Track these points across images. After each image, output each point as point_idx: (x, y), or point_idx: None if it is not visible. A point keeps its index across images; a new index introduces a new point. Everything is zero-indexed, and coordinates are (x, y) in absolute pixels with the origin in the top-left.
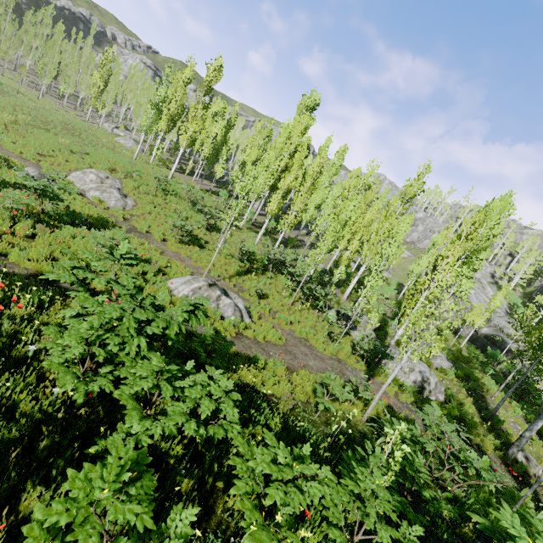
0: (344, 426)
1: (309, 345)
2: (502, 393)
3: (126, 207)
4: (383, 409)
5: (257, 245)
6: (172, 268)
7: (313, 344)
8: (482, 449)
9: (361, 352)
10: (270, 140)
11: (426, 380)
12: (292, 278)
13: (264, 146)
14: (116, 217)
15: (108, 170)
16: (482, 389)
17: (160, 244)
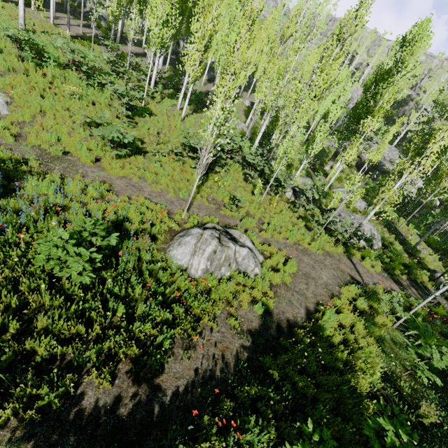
0: (403, 355)
1: (304, 250)
2: (402, 218)
3: None
4: (382, 294)
5: (183, 120)
6: (146, 216)
7: (305, 246)
8: (423, 284)
9: (340, 238)
10: None
11: (373, 237)
12: (249, 166)
13: None
14: (0, 138)
15: None
16: (391, 220)
17: (97, 171)
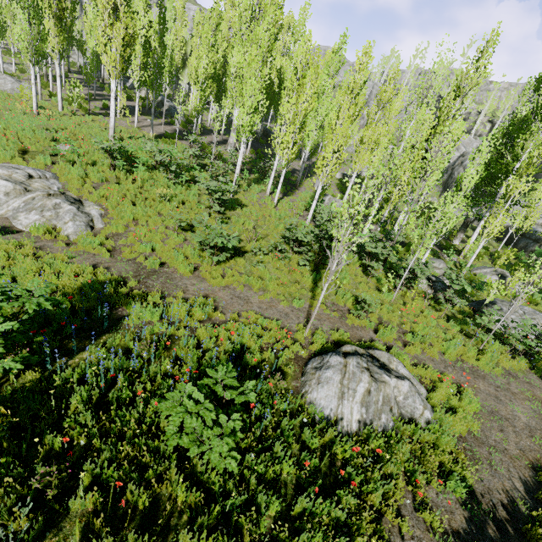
0: None
1: (474, 370)
2: None
3: (94, 223)
4: None
5: (275, 206)
6: (263, 339)
7: (472, 364)
8: None
9: (520, 347)
10: (218, 30)
11: None
12: (368, 256)
13: (212, 42)
14: (97, 256)
15: (18, 158)
16: None
17: (196, 282)
